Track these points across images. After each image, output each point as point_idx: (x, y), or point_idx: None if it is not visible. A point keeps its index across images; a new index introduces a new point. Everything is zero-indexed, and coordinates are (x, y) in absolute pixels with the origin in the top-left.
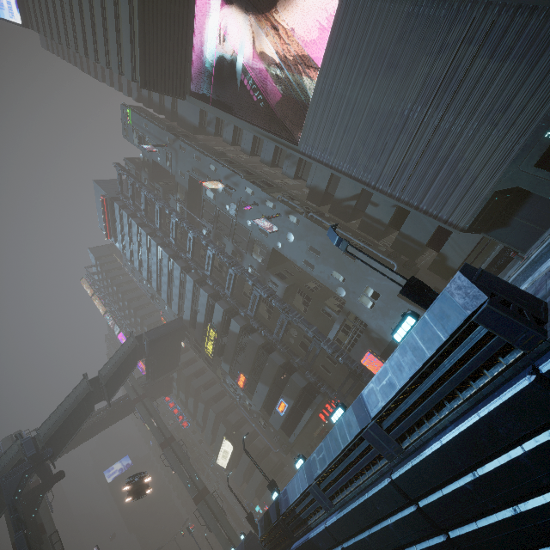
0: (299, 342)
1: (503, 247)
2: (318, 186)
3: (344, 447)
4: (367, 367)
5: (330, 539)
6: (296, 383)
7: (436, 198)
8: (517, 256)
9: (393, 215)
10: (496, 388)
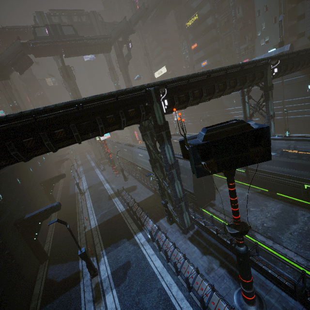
0: (226, 44)
1: None
2: None
3: None
4: None
5: None
6: (216, 57)
7: None
8: None
9: (302, 14)
10: None
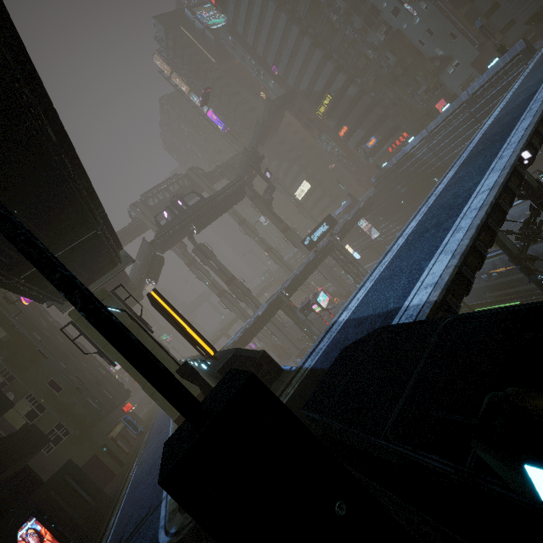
0: (391, 102)
1: (535, 34)
2: None
3: (452, 111)
4: (437, 109)
5: (428, 151)
6: (389, 125)
7: (520, 2)
8: (538, 39)
9: (489, 8)
10: (515, 72)
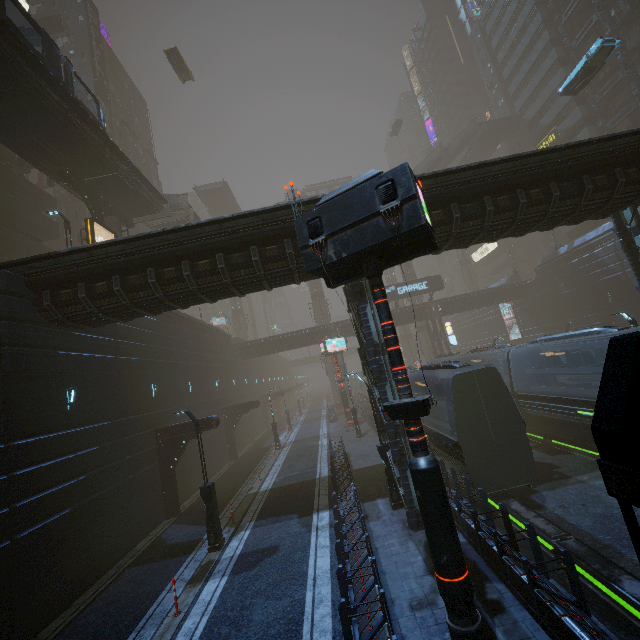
0: None
1: None
2: None
3: None
4: None
5: (611, 249)
6: None
7: None
8: None
9: None
10: None
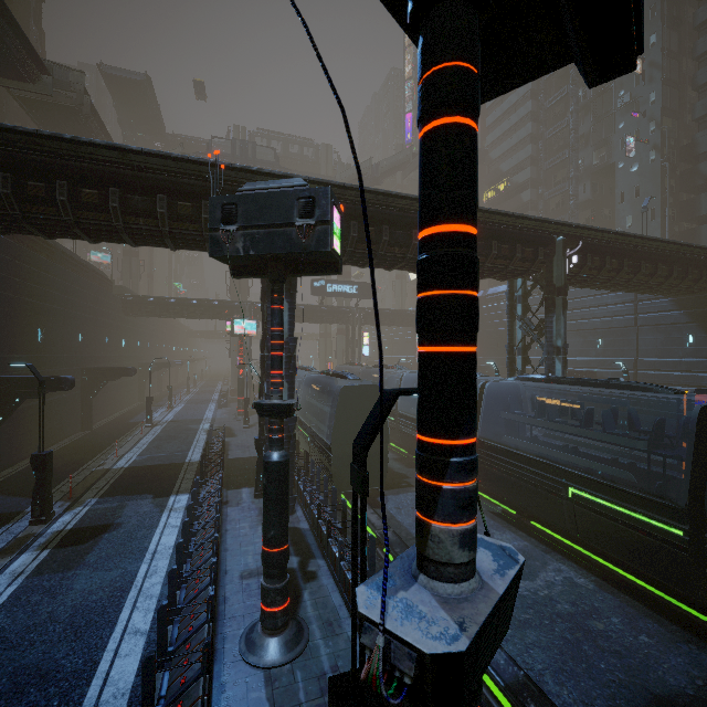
0: None
1: None
2: (699, 145)
3: None
4: None
5: None
6: None
7: None
8: None
9: None
10: None
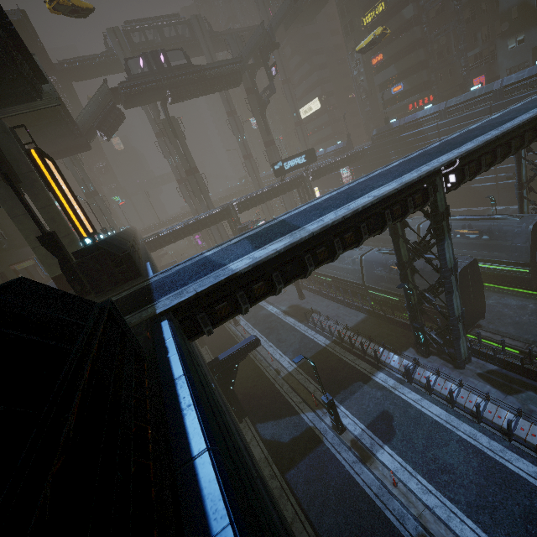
0: (439, 50)
1: None
2: None
3: (478, 95)
4: (473, 84)
5: (435, 128)
6: (422, 77)
7: None
8: None
9: None
10: None
